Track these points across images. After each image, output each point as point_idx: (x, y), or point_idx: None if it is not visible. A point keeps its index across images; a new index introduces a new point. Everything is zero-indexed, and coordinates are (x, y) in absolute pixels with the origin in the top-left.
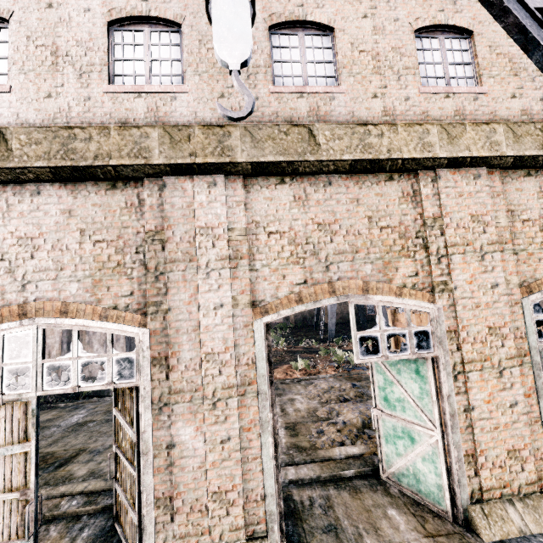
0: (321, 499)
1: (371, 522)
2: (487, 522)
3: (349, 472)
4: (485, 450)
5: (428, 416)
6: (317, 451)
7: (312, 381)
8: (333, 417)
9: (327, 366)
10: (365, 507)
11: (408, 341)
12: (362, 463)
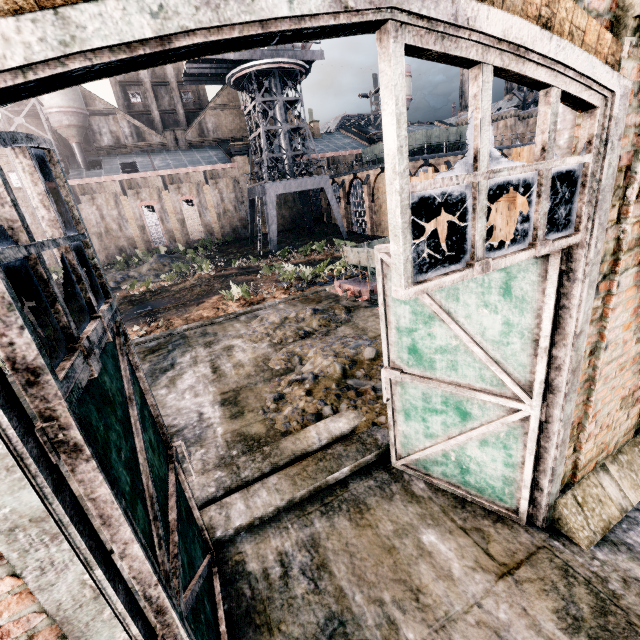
0: (303, 551)
1: (402, 578)
2: (583, 516)
3: (341, 473)
4: (599, 412)
5: (515, 376)
6: (281, 445)
7: (256, 313)
8: (295, 367)
9: (273, 288)
10: (383, 544)
11: (533, 208)
12: (360, 449)
